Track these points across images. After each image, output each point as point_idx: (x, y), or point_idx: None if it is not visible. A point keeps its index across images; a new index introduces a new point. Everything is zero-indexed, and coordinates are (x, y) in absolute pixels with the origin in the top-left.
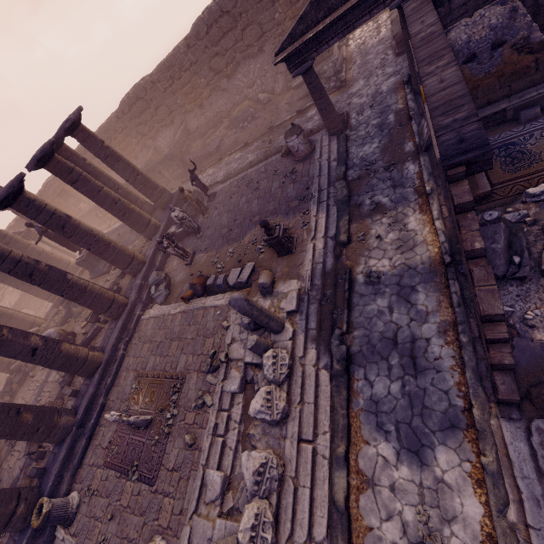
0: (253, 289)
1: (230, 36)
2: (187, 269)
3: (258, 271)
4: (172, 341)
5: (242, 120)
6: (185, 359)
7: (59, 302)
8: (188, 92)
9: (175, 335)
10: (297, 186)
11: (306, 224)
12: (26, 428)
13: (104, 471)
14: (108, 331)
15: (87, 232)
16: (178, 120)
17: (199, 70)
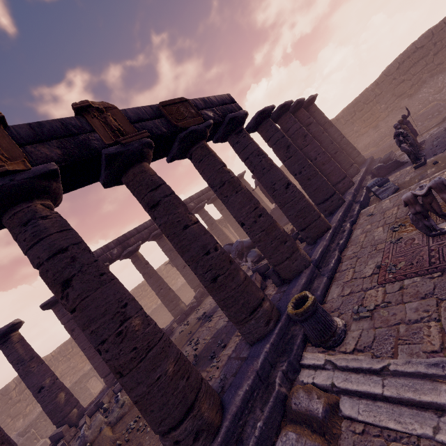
0: None
1: (420, 63)
2: (419, 168)
3: None
4: None
5: (429, 114)
6: None
7: None
8: (366, 118)
9: None
10: None
11: None
12: (278, 233)
13: (388, 285)
14: None
15: (318, 145)
16: None
17: (381, 99)
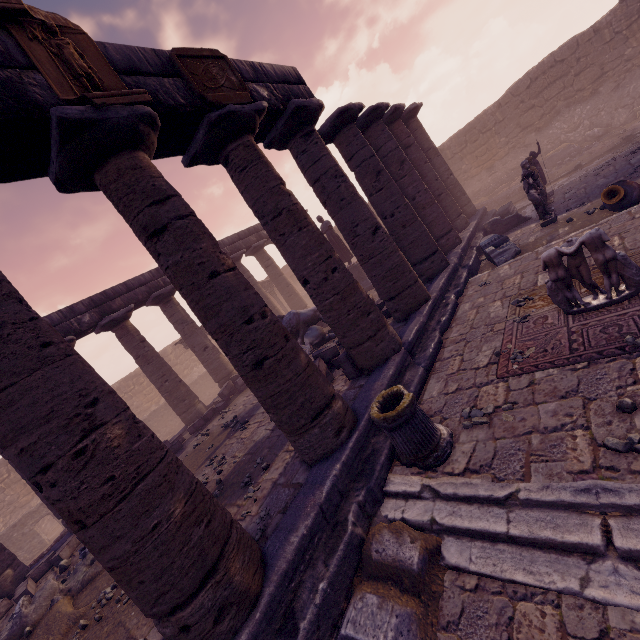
0: None
1: (557, 84)
2: (548, 226)
3: None
4: None
5: (559, 159)
6: None
7: None
8: (480, 154)
9: None
10: None
11: None
12: (359, 300)
13: (513, 380)
14: None
15: (420, 178)
16: None
17: (502, 129)
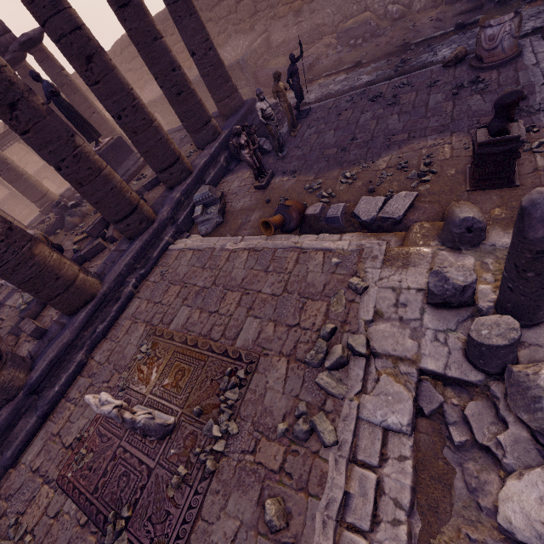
0: (417, 234)
1: None
2: (258, 193)
3: (423, 208)
4: (227, 290)
5: (355, 36)
6: (257, 328)
7: (50, 208)
8: None
9: (235, 282)
10: (491, 97)
11: (540, 145)
12: None
13: (56, 496)
14: (114, 253)
15: (124, 86)
16: (260, 26)
17: None
